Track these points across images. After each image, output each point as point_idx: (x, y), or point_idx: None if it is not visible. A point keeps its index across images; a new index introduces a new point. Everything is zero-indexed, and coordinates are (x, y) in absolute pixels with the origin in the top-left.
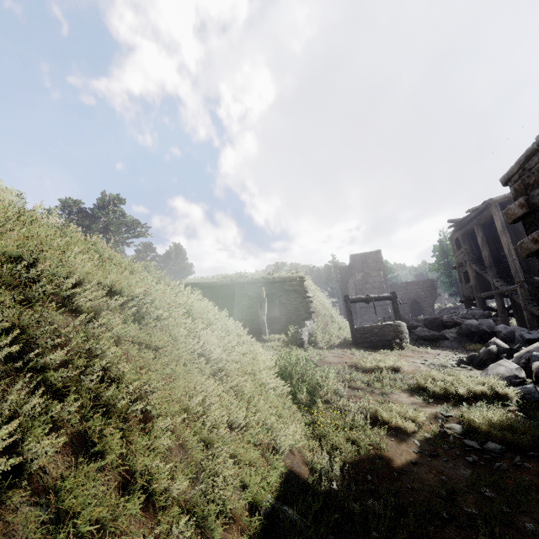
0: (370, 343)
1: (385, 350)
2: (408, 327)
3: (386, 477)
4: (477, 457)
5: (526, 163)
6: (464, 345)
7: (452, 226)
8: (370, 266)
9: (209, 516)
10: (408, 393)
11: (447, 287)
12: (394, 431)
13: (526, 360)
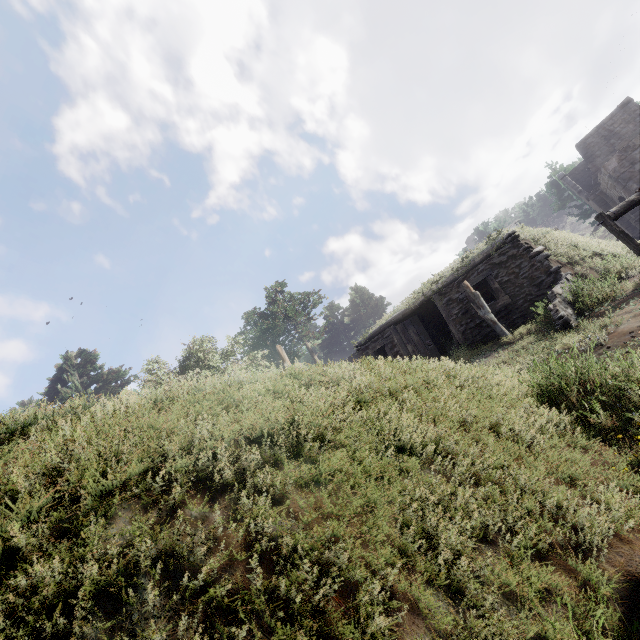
0: None
1: None
2: None
3: None
4: None
5: None
6: None
7: None
8: (623, 135)
9: None
10: None
11: None
12: None
13: None
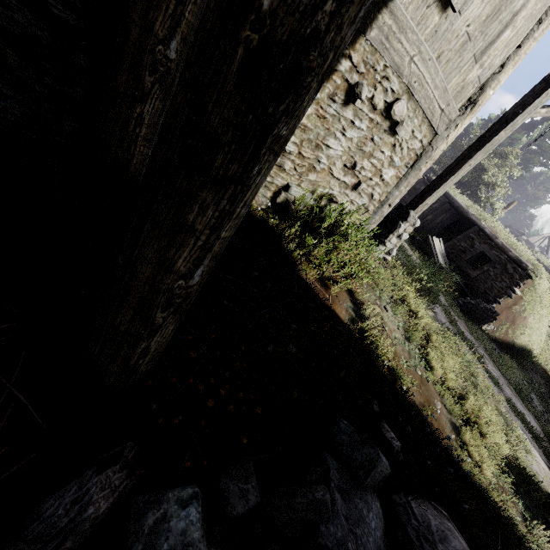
0: None
1: None
2: None
3: (544, 372)
4: None
5: None
6: None
7: None
8: None
9: (527, 341)
10: None
11: None
12: None
13: None
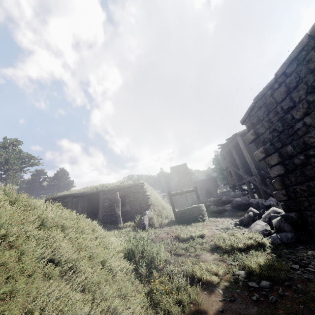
0: (185, 220)
1: (194, 223)
2: (205, 206)
3: None
4: (258, 295)
5: (251, 113)
6: (236, 213)
7: (220, 147)
8: (181, 172)
9: None
10: (211, 252)
11: (222, 180)
12: (206, 285)
13: (269, 219)
